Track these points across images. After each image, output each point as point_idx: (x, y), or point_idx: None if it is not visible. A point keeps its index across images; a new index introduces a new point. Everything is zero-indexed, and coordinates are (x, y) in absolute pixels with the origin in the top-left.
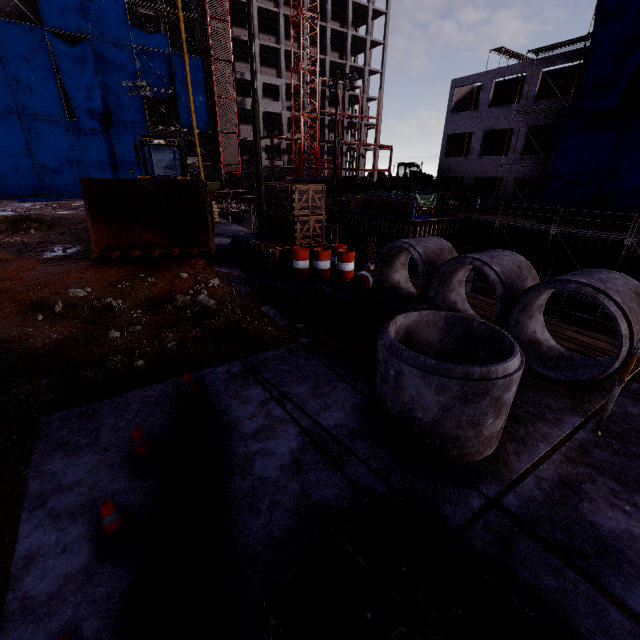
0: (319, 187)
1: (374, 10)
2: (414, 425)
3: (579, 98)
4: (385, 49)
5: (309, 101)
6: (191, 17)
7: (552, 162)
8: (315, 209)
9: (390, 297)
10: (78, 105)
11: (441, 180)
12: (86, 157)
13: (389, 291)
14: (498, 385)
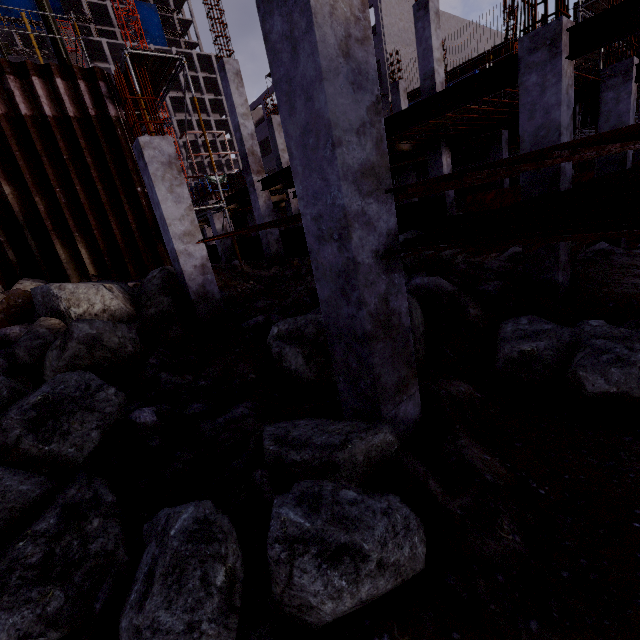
0: None
1: None
2: None
3: None
4: None
5: None
6: None
7: None
8: None
9: None
10: None
11: None
12: None
13: None
14: None
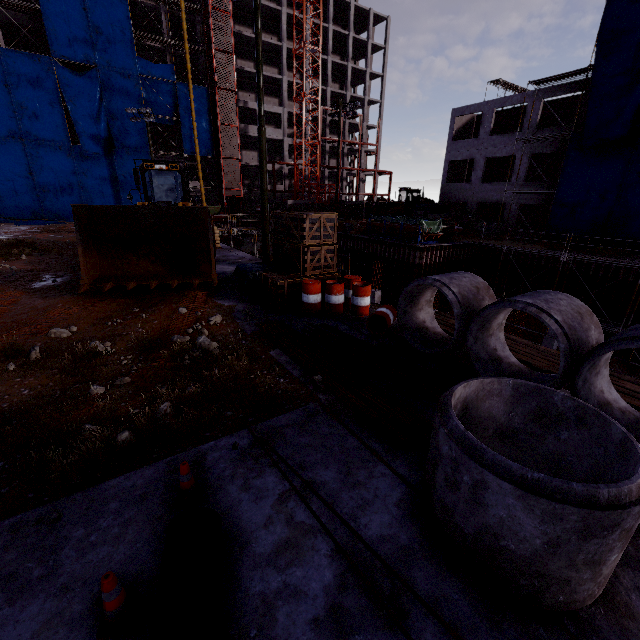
0: (331, 215)
1: (373, 45)
2: (501, 556)
3: (582, 127)
4: (384, 81)
5: (310, 129)
6: (197, 49)
7: (557, 189)
8: (327, 238)
9: (416, 339)
10: (82, 130)
11: (444, 205)
12: (88, 181)
13: (414, 332)
14: (634, 513)
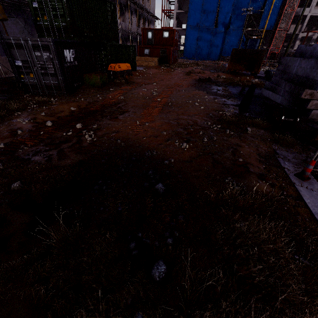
0: None
1: None
2: None
3: None
4: None
5: None
6: None
7: None
8: None
9: None
10: (220, 21)
11: None
12: (213, 43)
13: None
14: None
